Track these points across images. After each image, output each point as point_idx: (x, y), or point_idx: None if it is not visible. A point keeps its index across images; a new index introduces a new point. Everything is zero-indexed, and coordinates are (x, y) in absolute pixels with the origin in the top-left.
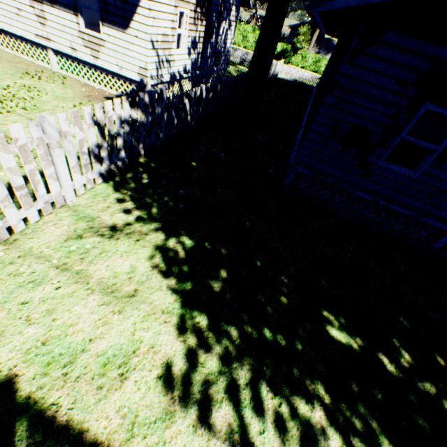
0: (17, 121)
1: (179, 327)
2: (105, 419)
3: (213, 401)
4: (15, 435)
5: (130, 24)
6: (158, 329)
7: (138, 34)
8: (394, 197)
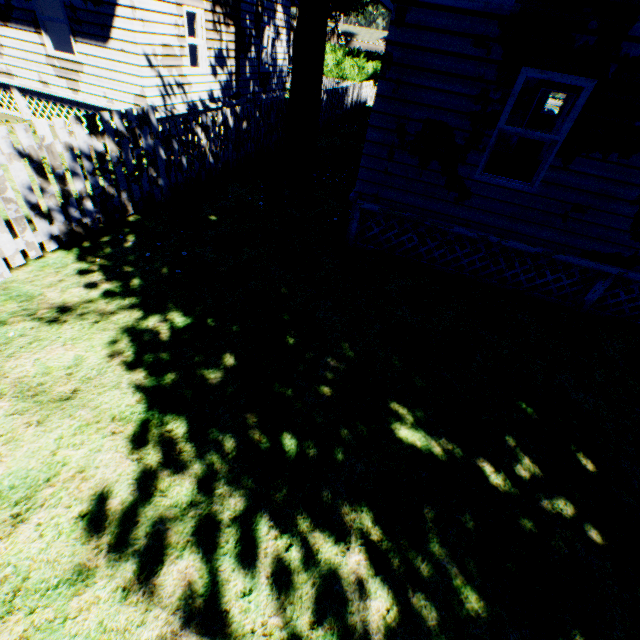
0: None
1: (136, 440)
2: None
3: (169, 548)
4: None
5: (111, 33)
6: (98, 444)
7: (124, 46)
8: (509, 228)
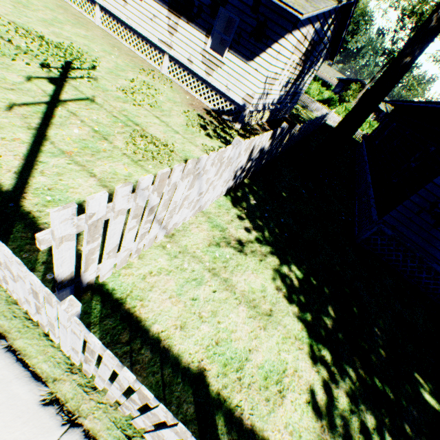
0: (146, 116)
1: (311, 357)
2: (277, 432)
3: (352, 438)
4: (217, 428)
5: (255, 58)
6: (295, 354)
7: (258, 68)
8: None
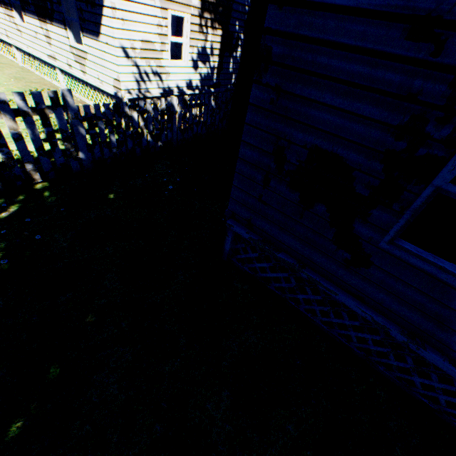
0: None
1: None
2: None
3: None
4: None
5: (101, 29)
6: None
7: (108, 40)
8: (429, 330)
